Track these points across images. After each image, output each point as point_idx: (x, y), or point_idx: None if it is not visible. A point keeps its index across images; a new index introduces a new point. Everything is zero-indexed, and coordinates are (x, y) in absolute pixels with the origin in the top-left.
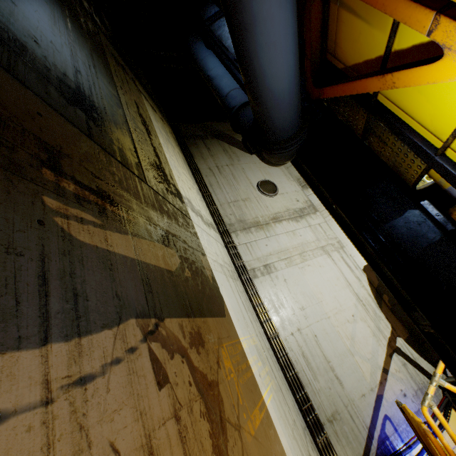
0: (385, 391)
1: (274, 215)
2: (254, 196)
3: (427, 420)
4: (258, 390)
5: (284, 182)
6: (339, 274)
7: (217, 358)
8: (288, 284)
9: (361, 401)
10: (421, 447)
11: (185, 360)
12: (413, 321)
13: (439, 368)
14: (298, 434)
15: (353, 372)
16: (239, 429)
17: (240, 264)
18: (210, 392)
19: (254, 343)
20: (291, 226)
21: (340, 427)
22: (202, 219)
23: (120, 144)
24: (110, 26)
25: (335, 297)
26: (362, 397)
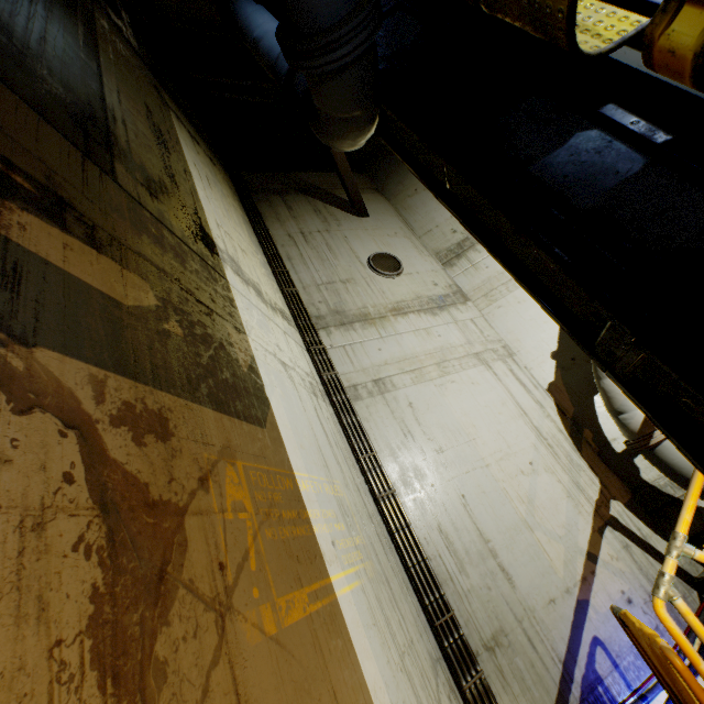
0: (593, 594)
1: (395, 305)
2: (361, 276)
3: (665, 625)
4: (319, 563)
5: (414, 257)
6: (506, 396)
7: (205, 474)
8: (416, 411)
9: (548, 612)
10: (665, 699)
11: (77, 435)
12: (602, 363)
13: (683, 522)
14: (416, 665)
15: (532, 560)
16: (225, 612)
17: (331, 378)
18: (144, 518)
19: (334, 492)
20: (424, 322)
21: (508, 659)
22: (260, 295)
23: (59, 103)
24: (132, 21)
25: (500, 433)
26: (550, 605)
